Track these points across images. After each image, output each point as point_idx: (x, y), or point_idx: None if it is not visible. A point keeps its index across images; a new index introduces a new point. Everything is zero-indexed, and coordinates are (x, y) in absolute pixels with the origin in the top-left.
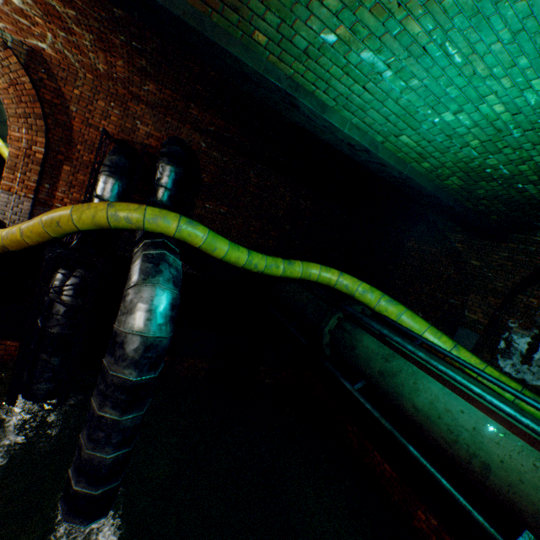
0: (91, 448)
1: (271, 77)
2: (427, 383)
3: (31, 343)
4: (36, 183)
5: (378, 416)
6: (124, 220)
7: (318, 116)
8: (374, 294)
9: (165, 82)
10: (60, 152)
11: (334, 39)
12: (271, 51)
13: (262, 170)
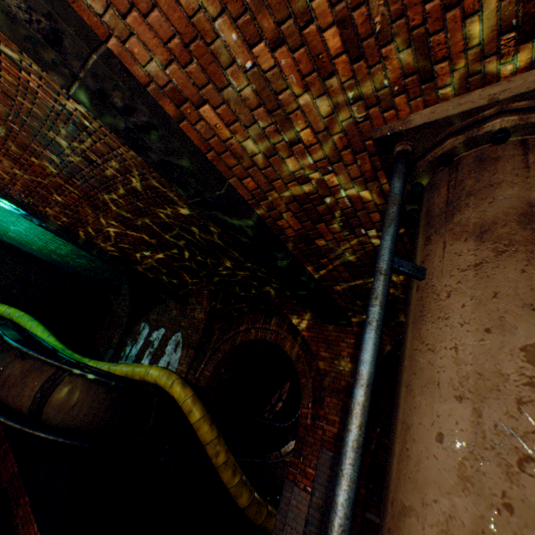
0: None
1: None
2: None
3: None
4: None
5: None
6: None
7: None
8: (25, 317)
9: None
10: None
11: None
12: None
13: None
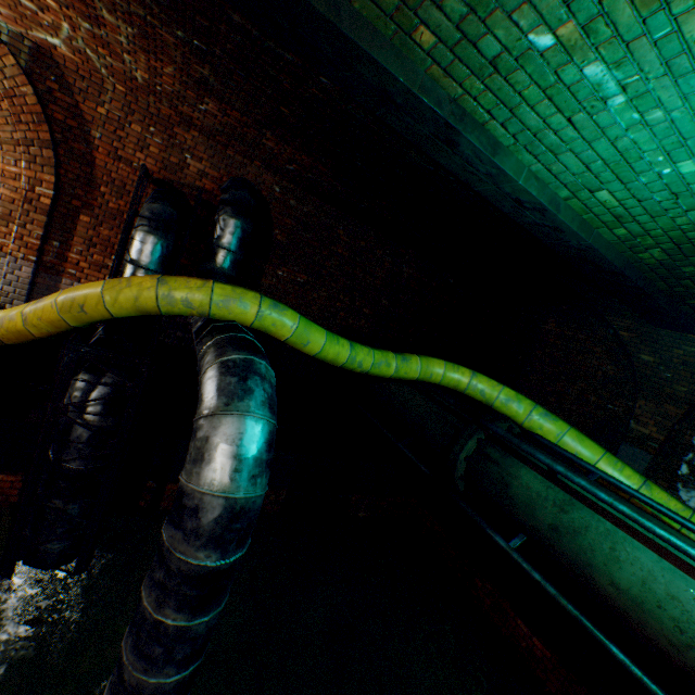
0: (142, 668)
1: (428, 98)
2: (632, 550)
3: (39, 486)
4: (40, 240)
5: (554, 593)
6: (181, 303)
7: (484, 160)
8: (522, 405)
9: (233, 100)
10: (75, 195)
11: (549, 42)
12: (436, 58)
13: (355, 224)
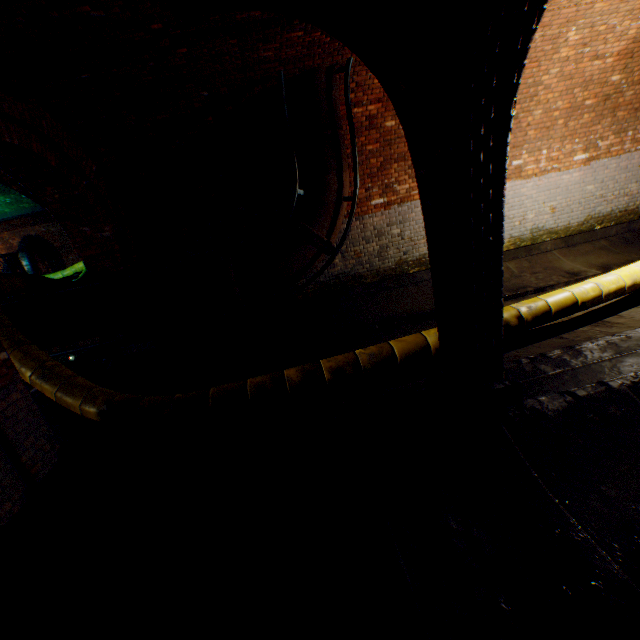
0: None
1: None
2: None
3: None
4: None
5: None
6: None
7: None
8: None
9: None
10: None
11: None
12: None
13: None
